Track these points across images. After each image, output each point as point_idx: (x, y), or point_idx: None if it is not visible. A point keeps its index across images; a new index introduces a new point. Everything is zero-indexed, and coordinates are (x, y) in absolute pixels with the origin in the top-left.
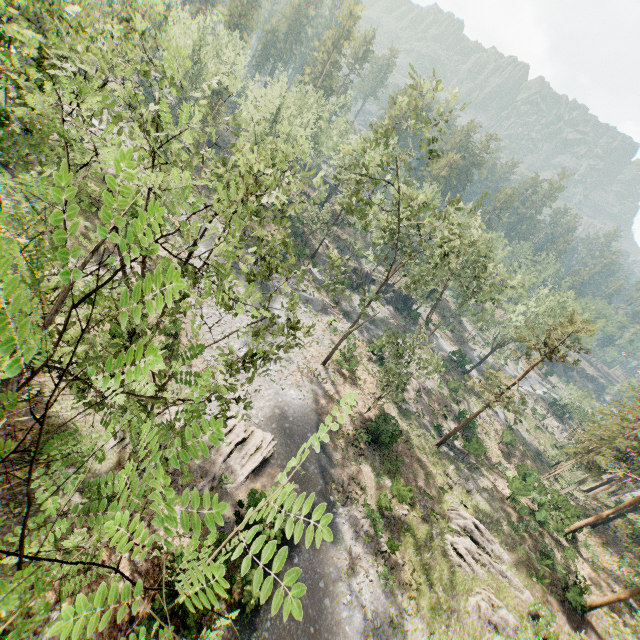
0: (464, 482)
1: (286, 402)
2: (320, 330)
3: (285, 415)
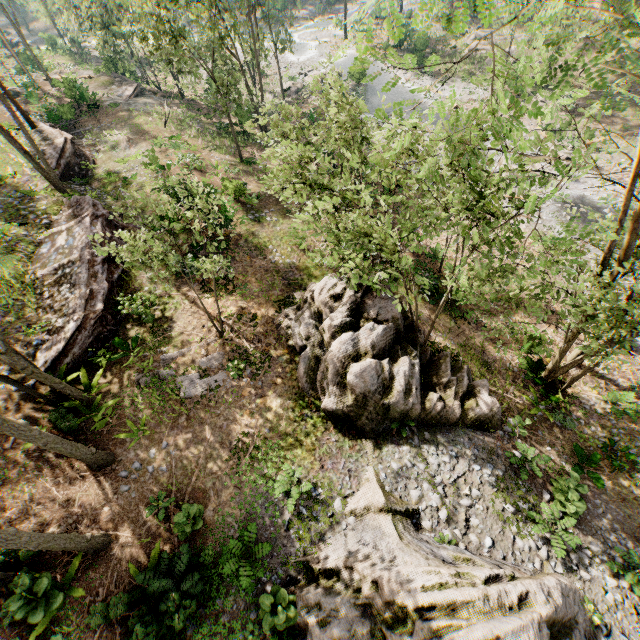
0: (473, 28)
1: (335, 62)
2: (332, 33)
3: (338, 65)
